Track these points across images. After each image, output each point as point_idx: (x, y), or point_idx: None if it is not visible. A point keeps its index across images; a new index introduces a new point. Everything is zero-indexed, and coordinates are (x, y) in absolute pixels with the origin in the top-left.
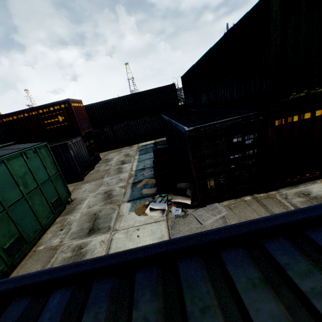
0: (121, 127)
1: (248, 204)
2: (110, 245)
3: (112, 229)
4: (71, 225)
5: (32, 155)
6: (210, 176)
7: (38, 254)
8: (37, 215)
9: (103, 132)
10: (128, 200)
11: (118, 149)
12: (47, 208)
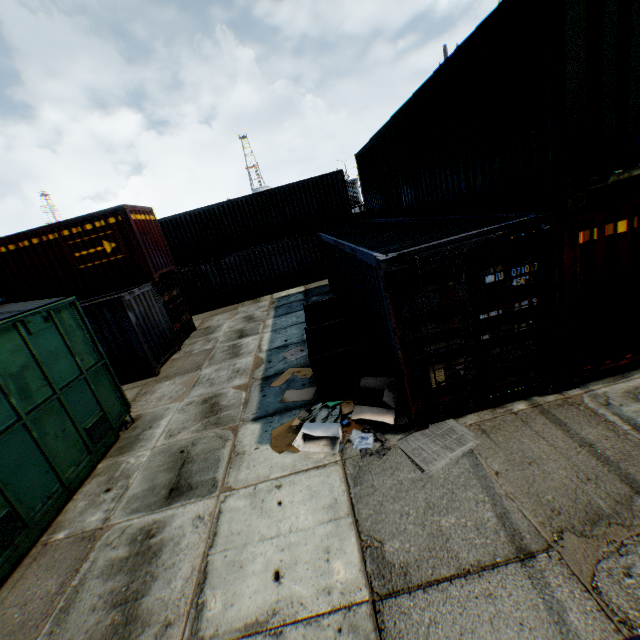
0: (236, 261)
1: (524, 420)
2: (217, 527)
3: (221, 486)
4: (130, 479)
5: (40, 327)
6: (436, 361)
7: (53, 553)
8: (53, 459)
9: (199, 272)
10: (255, 417)
11: (232, 307)
12: (76, 441)
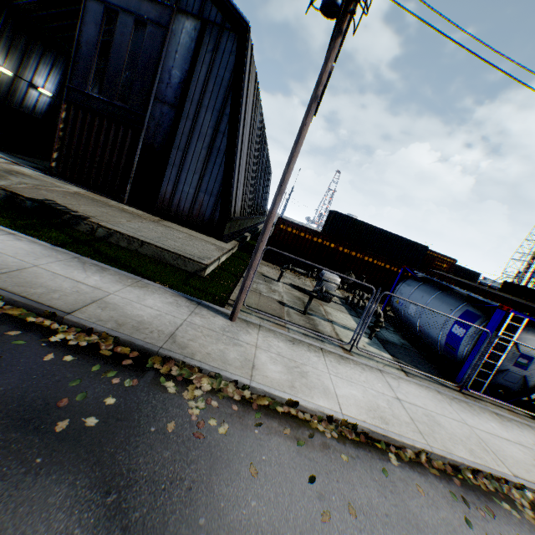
0: None
1: None
2: None
3: None
4: None
5: None
6: None
7: None
8: None
9: None
10: None
11: None
12: None
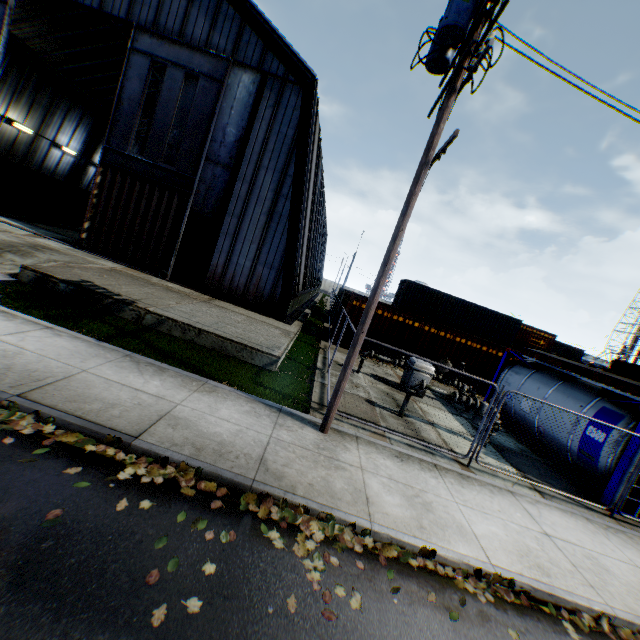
0: None
1: None
2: None
3: None
4: None
5: None
6: None
7: None
8: None
9: None
10: None
11: None
12: None
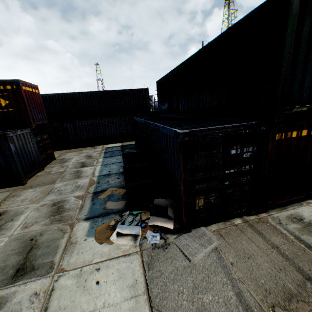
0: (85, 125)
1: (241, 230)
2: (49, 303)
3: (57, 267)
4: None
5: None
6: (200, 194)
7: None
8: None
9: (62, 127)
10: (86, 217)
11: (79, 149)
12: None
